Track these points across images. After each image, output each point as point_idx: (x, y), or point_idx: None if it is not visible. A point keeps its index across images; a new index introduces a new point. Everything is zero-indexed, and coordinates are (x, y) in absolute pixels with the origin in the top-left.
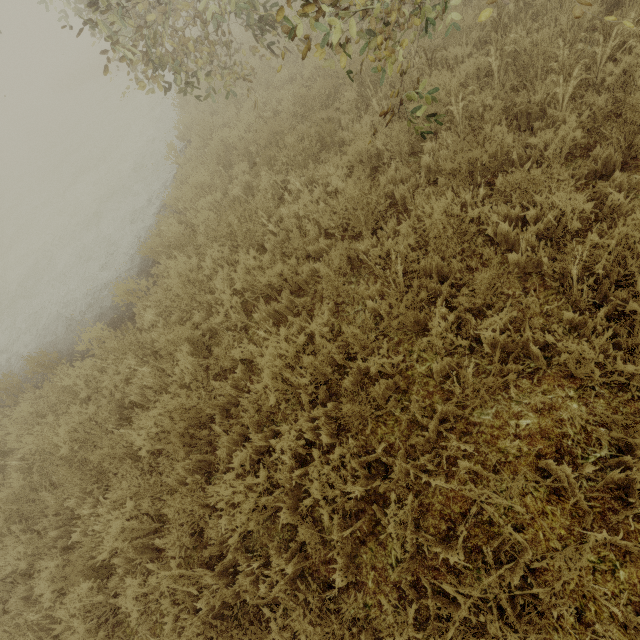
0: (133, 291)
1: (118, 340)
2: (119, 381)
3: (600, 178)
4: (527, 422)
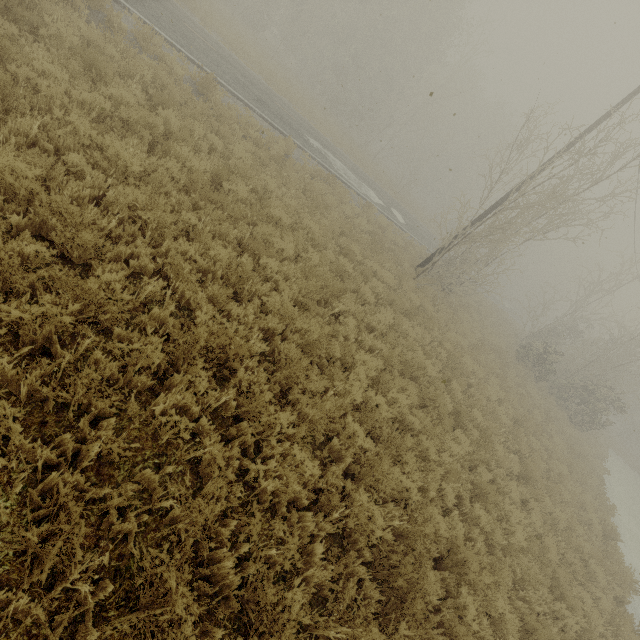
0: None
1: None
2: None
3: None
4: None
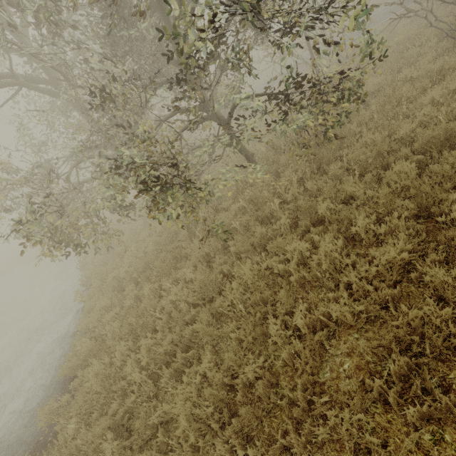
0: (55, 410)
1: None
2: None
3: (308, 232)
4: (347, 365)
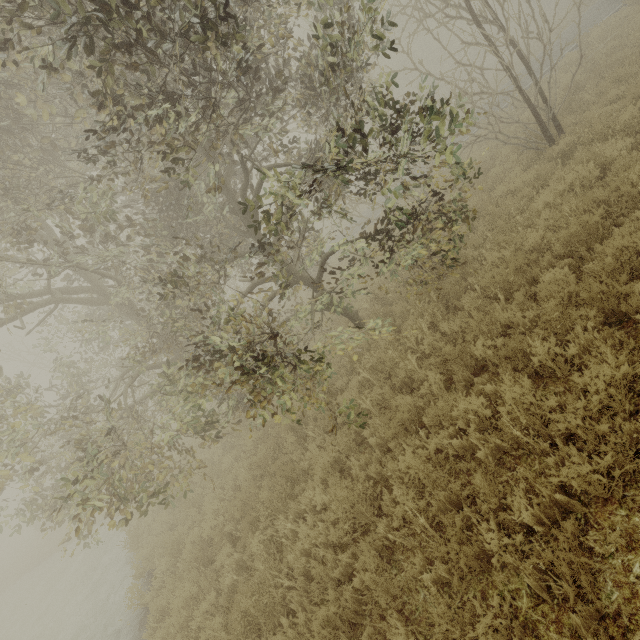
0: None
1: None
2: None
3: (471, 386)
4: (637, 566)
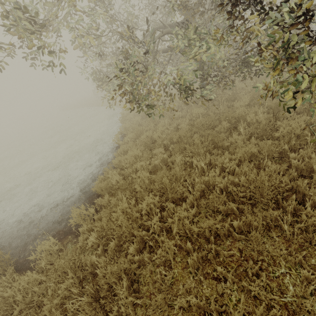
0: (83, 215)
1: (65, 259)
2: (55, 305)
3: None
4: None
